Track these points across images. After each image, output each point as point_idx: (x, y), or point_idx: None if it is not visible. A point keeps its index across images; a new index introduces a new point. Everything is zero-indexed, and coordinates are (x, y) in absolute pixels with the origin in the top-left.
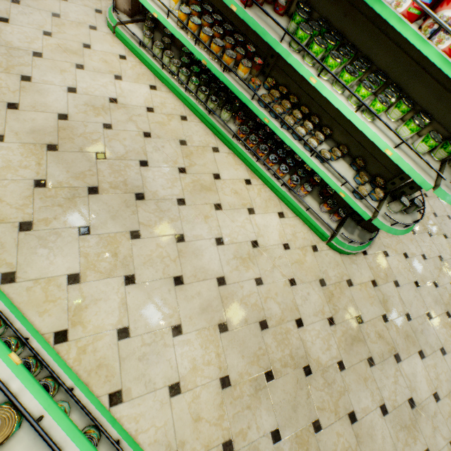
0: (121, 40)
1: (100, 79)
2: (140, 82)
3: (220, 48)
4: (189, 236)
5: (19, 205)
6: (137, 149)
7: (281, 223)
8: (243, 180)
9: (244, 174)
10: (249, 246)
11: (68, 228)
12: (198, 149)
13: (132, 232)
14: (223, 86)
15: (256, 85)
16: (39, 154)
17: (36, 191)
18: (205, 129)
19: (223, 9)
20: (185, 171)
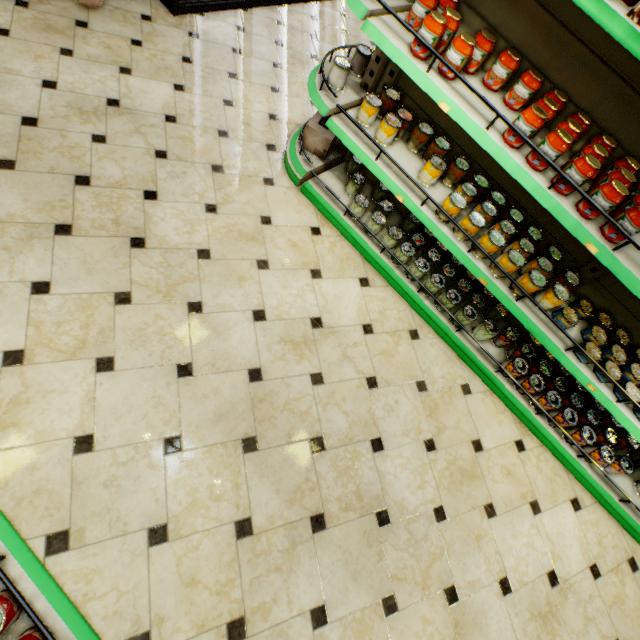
0: (310, 199)
1: (293, 284)
2: (346, 276)
3: (519, 267)
4: (462, 586)
5: (221, 584)
6: (363, 417)
7: (579, 522)
8: (512, 442)
9: (511, 430)
10: (546, 586)
11: (296, 617)
12: (443, 393)
13: (384, 599)
14: (475, 280)
15: (571, 324)
16: (234, 463)
17: (241, 545)
18: (445, 349)
19: (507, 184)
20: (434, 446)
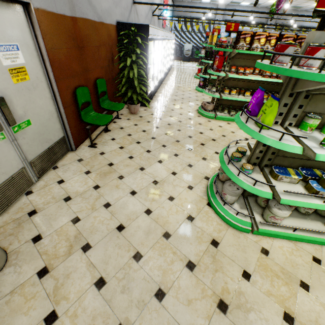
0: (219, 119)
1: (241, 132)
2: None
3: None
4: None
5: None
6: None
7: None
8: None
9: None
10: None
11: None
12: None
13: None
14: None
15: None
16: None
17: None
18: None
19: None
20: None
